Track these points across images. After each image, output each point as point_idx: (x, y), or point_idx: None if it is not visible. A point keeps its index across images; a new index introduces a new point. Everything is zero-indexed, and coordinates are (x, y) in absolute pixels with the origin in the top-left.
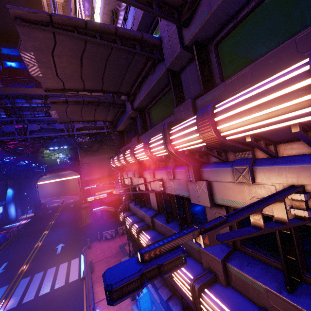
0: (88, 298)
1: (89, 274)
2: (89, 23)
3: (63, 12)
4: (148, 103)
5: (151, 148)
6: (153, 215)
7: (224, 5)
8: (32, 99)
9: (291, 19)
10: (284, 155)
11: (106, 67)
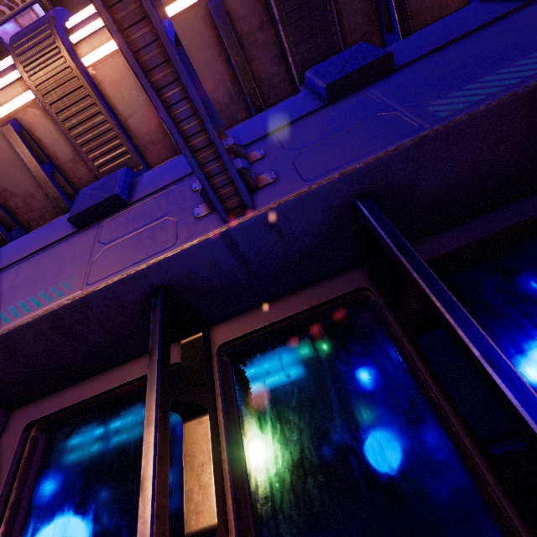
0: None
1: None
2: None
3: None
4: None
5: None
6: None
7: None
8: None
9: None
10: None
11: None
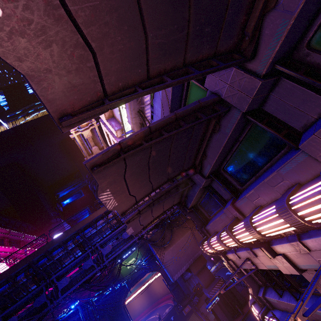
0: None
1: None
2: (152, 126)
3: (94, 142)
4: (221, 162)
5: (304, 215)
6: None
7: None
8: (96, 223)
9: None
10: None
11: (169, 156)
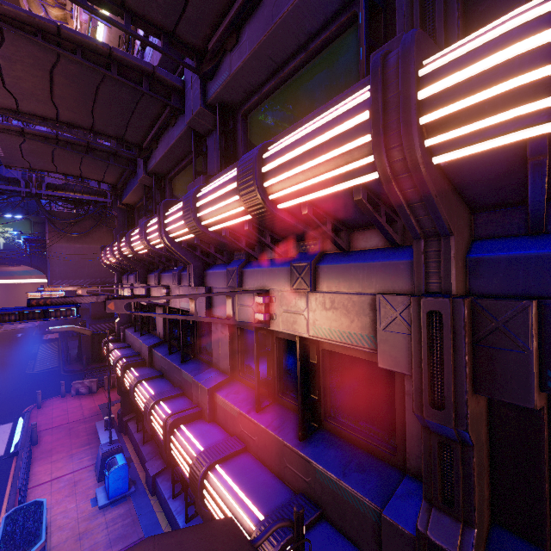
0: (16, 482)
1: (26, 442)
2: (64, 30)
3: None
4: (170, 169)
5: (148, 234)
6: (154, 344)
7: (244, 73)
8: None
9: (299, 114)
10: (266, 259)
11: (97, 97)
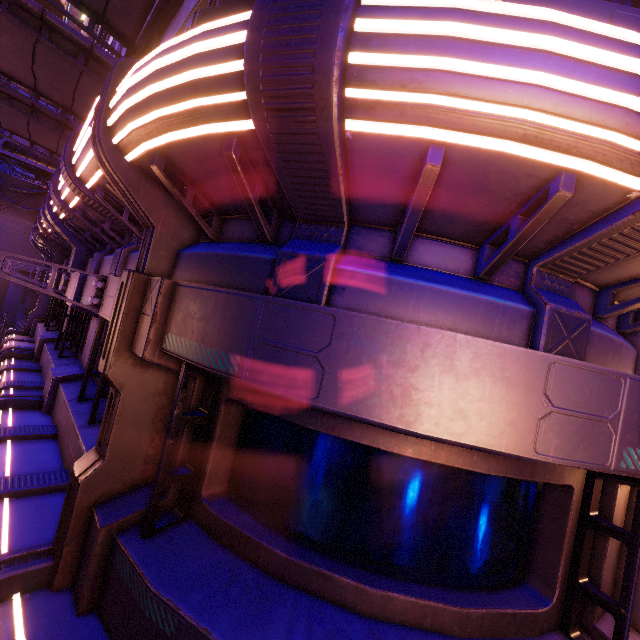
0: None
1: None
2: None
3: None
4: None
5: None
6: (50, 338)
7: None
8: None
9: None
10: None
11: (36, 56)
